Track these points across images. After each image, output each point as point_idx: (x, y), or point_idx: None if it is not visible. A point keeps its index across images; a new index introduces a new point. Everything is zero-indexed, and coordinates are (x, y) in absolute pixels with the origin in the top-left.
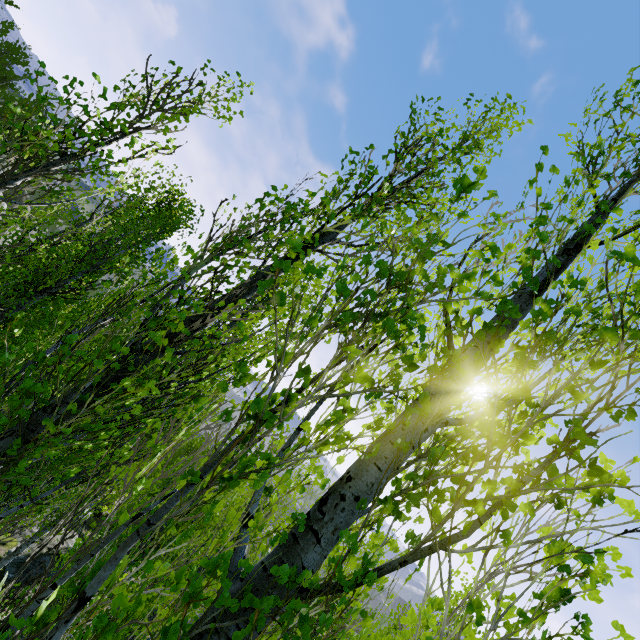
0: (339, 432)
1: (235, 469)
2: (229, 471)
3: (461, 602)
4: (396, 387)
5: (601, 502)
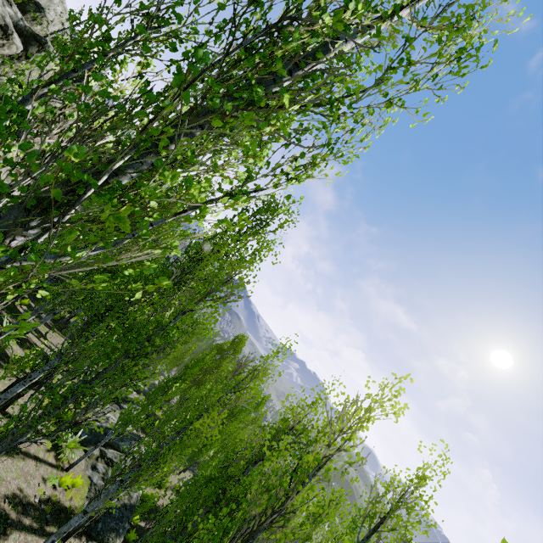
0: (144, 41)
1: (102, 84)
2: (100, 88)
3: (201, 107)
4: (179, 21)
5: (288, 43)
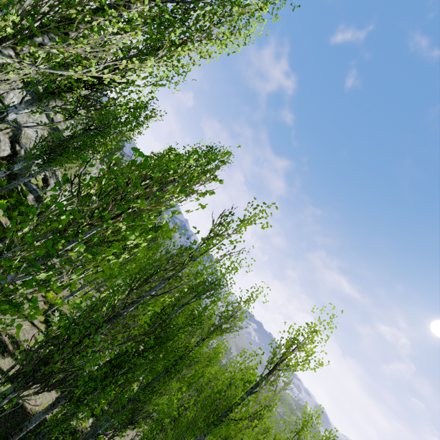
0: None
1: None
2: None
3: None
4: None
5: None
